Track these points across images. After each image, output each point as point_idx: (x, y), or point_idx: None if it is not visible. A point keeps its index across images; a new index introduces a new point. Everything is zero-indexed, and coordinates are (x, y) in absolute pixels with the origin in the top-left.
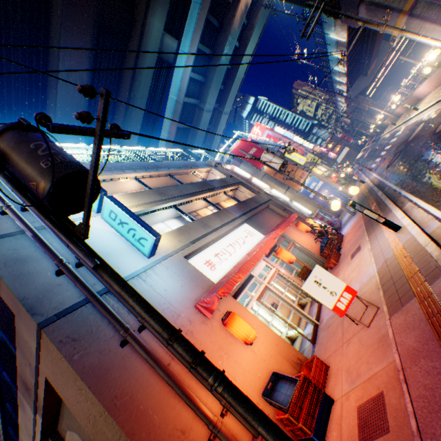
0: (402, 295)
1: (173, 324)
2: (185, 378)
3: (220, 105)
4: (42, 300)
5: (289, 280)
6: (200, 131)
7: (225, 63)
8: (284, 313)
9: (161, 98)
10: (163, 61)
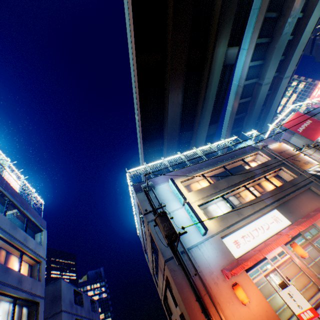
0: None
1: (209, 276)
2: (210, 303)
3: (279, 72)
4: (165, 250)
5: (300, 268)
6: (258, 101)
7: (284, 40)
8: (296, 286)
9: (225, 88)
10: (227, 65)
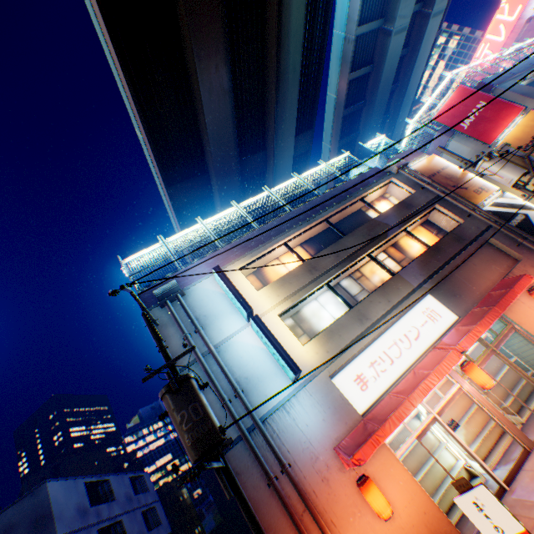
0: None
1: (311, 468)
2: (316, 527)
3: (424, 3)
4: None
5: (479, 407)
6: (385, 73)
7: None
8: (469, 430)
9: (320, 48)
10: None
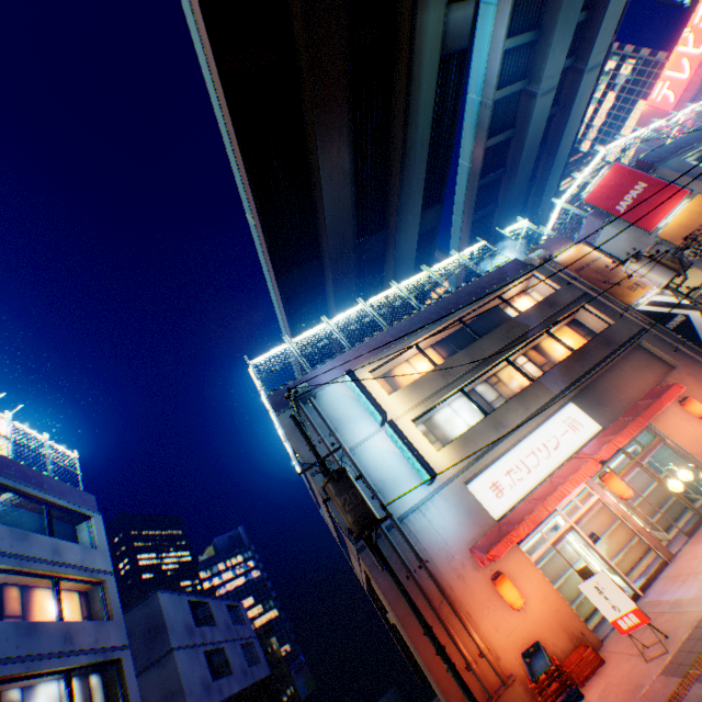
0: (681, 663)
1: (447, 565)
2: (452, 616)
3: (576, 58)
4: None
5: (618, 518)
6: (529, 138)
7: None
8: (611, 545)
9: (452, 115)
10: (450, 54)
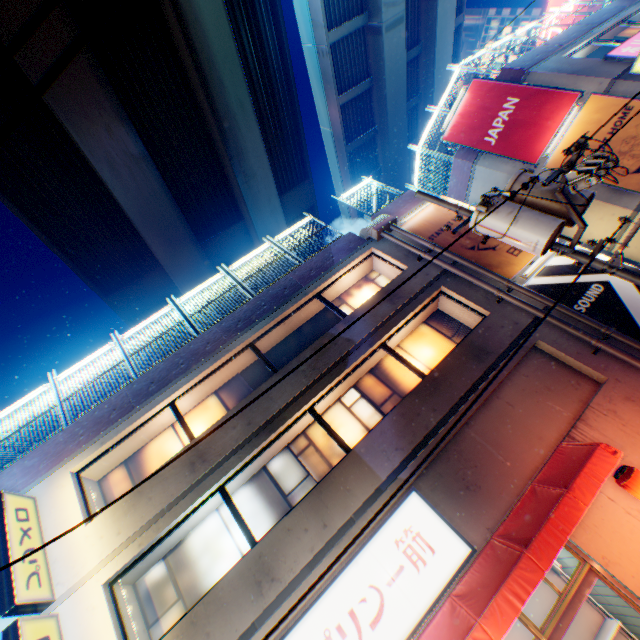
0: None
1: None
2: None
3: None
4: None
5: None
6: (389, 85)
7: None
8: None
9: (285, 71)
10: None
